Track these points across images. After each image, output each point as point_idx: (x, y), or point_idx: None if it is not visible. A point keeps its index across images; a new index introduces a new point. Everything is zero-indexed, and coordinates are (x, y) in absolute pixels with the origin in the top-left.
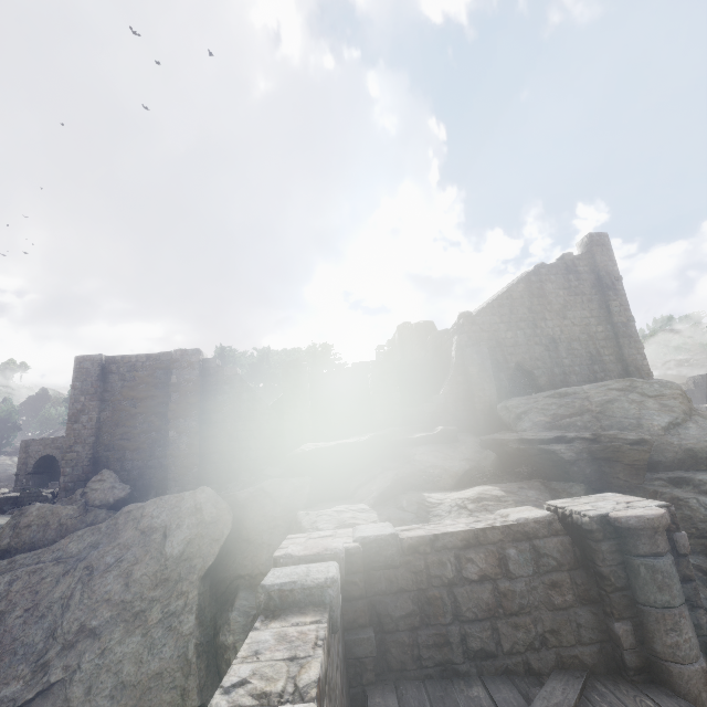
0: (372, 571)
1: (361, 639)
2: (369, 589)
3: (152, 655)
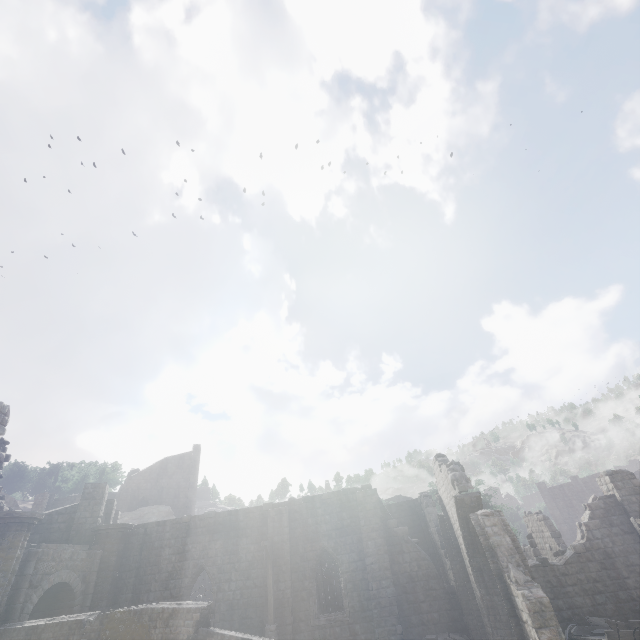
0: None
1: None
2: None
3: None
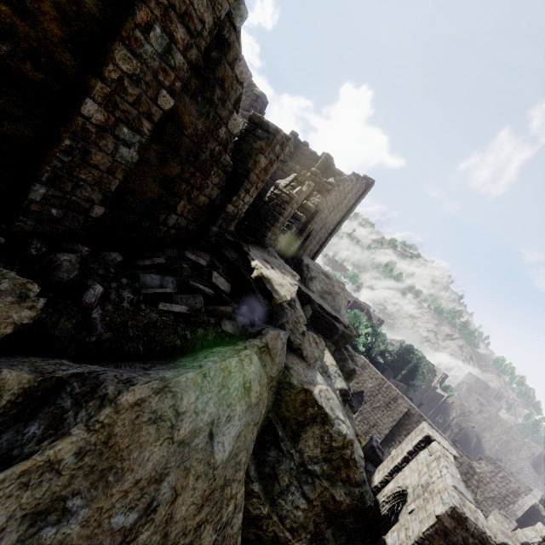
0: None
1: None
2: None
3: None
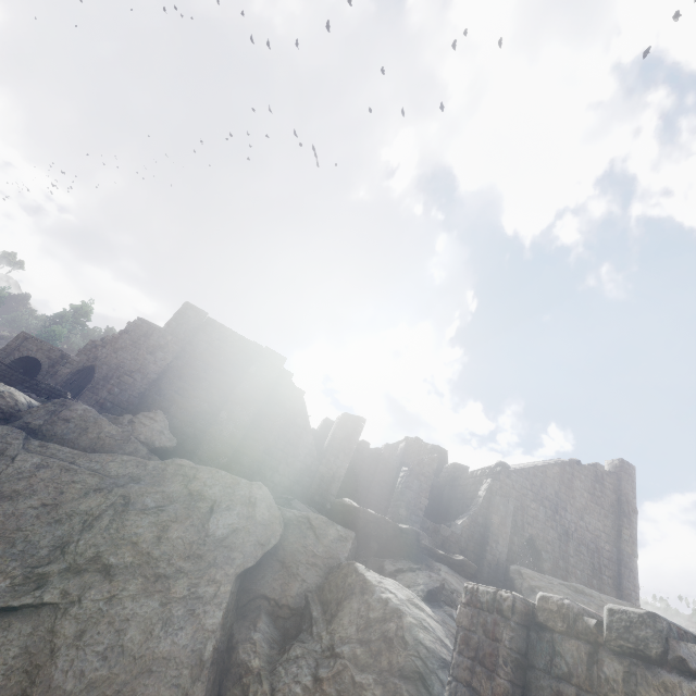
0: None
1: None
2: None
3: (166, 633)
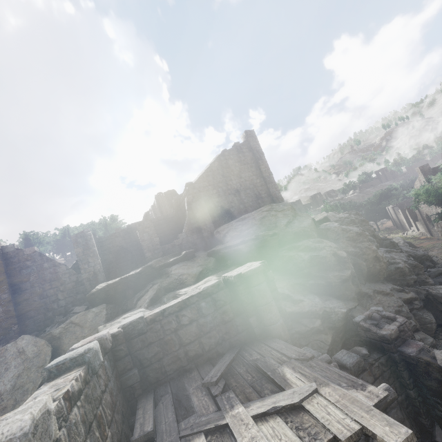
0: (132, 340)
1: (130, 376)
2: (132, 350)
3: None
